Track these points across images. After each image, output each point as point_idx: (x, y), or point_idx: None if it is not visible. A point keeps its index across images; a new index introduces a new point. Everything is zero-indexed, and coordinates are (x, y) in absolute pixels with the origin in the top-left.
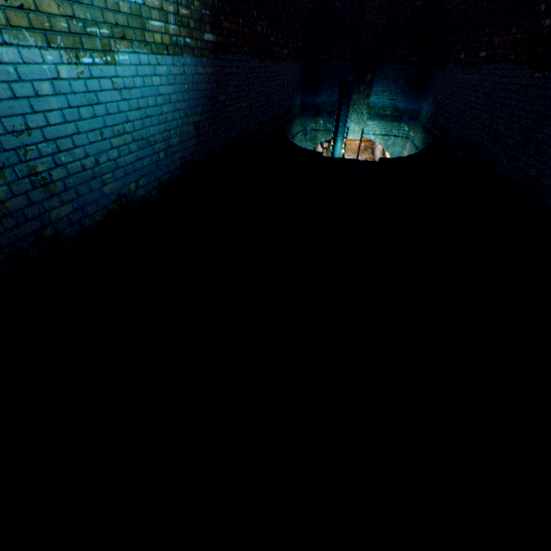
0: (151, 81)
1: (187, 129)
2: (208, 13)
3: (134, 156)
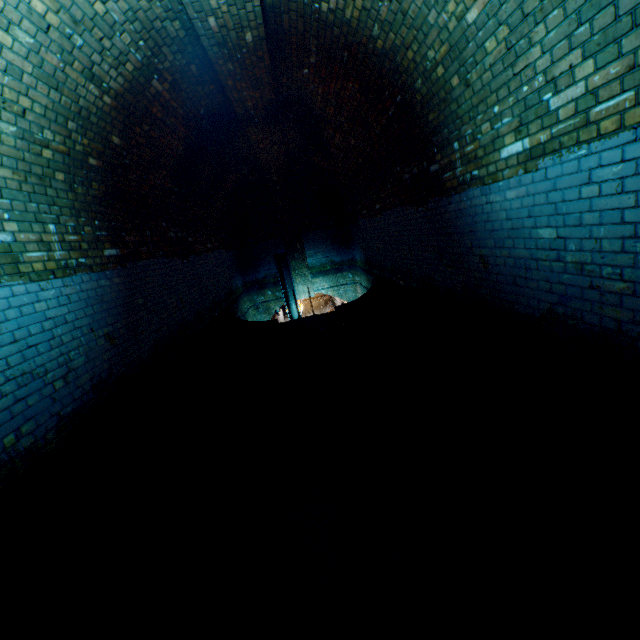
0: (34, 308)
1: (96, 344)
2: (106, 233)
3: (11, 398)
